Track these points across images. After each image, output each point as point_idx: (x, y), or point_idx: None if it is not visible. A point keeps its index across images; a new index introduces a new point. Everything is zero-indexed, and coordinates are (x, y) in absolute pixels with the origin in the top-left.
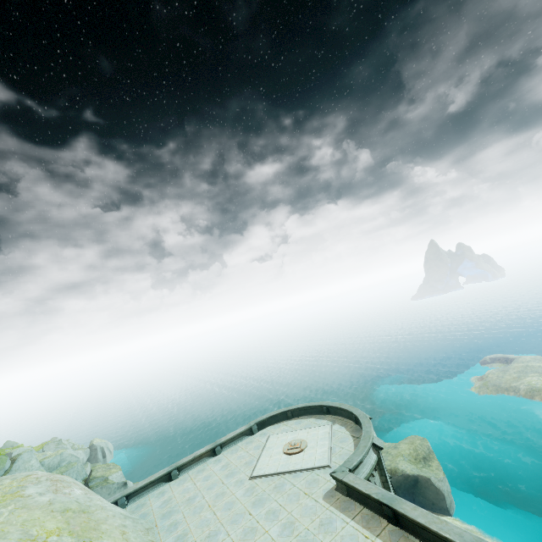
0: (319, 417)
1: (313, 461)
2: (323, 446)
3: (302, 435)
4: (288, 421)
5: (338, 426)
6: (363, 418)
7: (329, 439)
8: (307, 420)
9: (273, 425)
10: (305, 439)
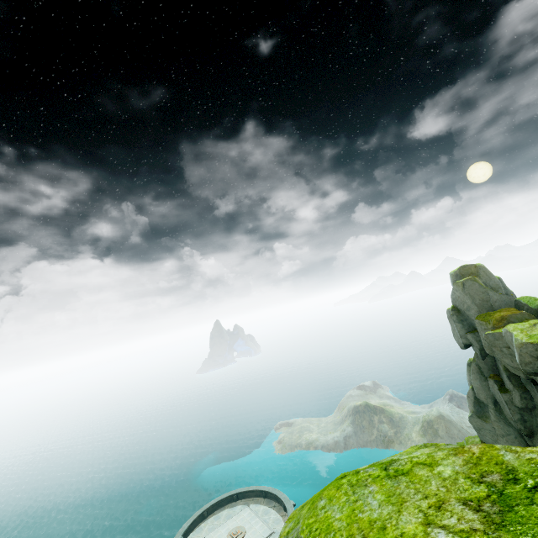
0: (232, 506)
1: (260, 535)
2: (258, 523)
3: (233, 524)
4: (206, 521)
5: (254, 505)
6: (274, 491)
7: (258, 516)
8: (224, 512)
9: (195, 530)
10: (238, 525)
